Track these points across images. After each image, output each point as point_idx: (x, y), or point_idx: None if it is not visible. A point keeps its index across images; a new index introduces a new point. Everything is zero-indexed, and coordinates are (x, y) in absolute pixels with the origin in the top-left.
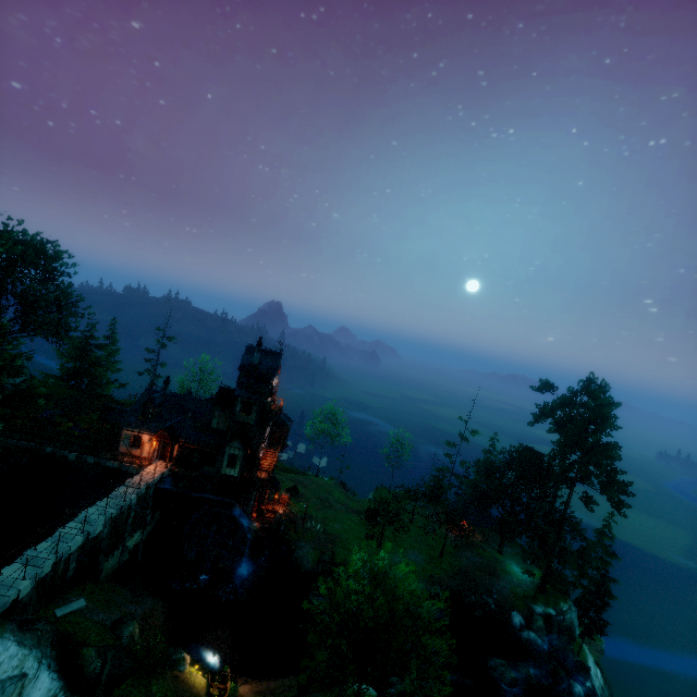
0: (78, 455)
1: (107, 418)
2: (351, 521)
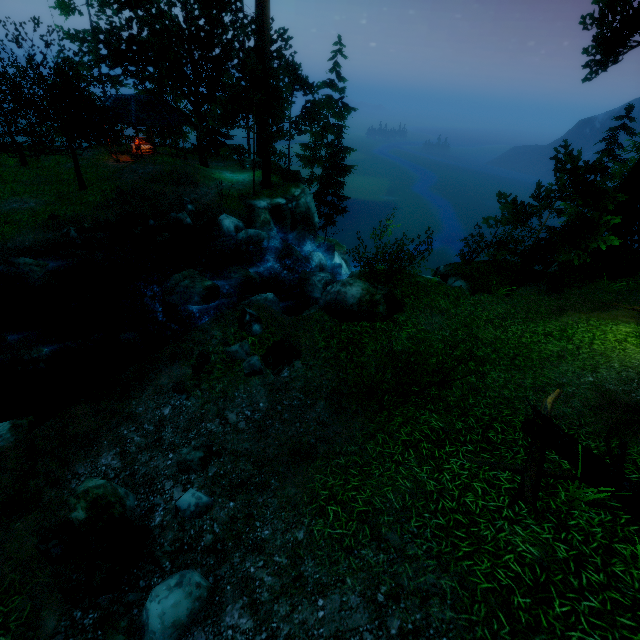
0: None
1: None
2: None
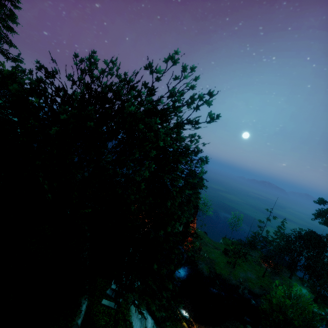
0: None
1: None
2: (217, 253)
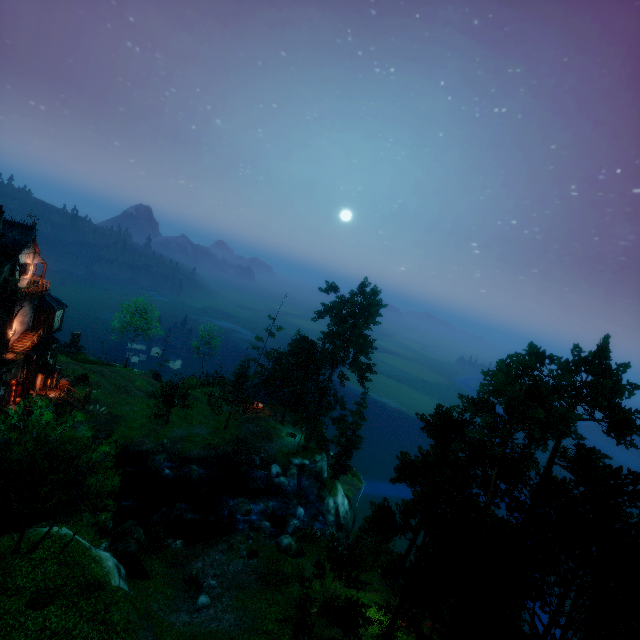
0: None
1: None
2: (145, 404)
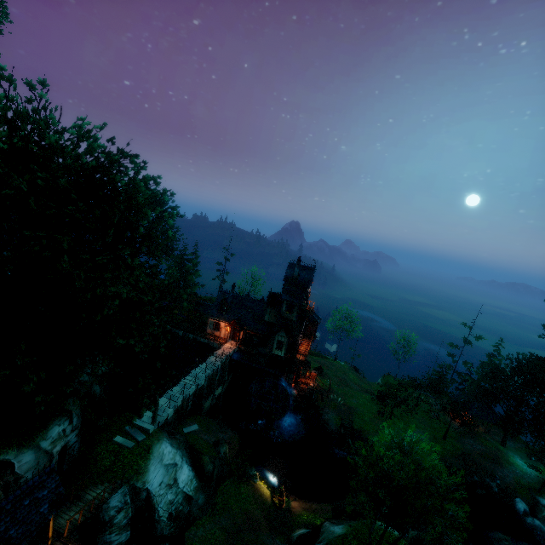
0: (184, 333)
1: (198, 310)
2: (364, 398)
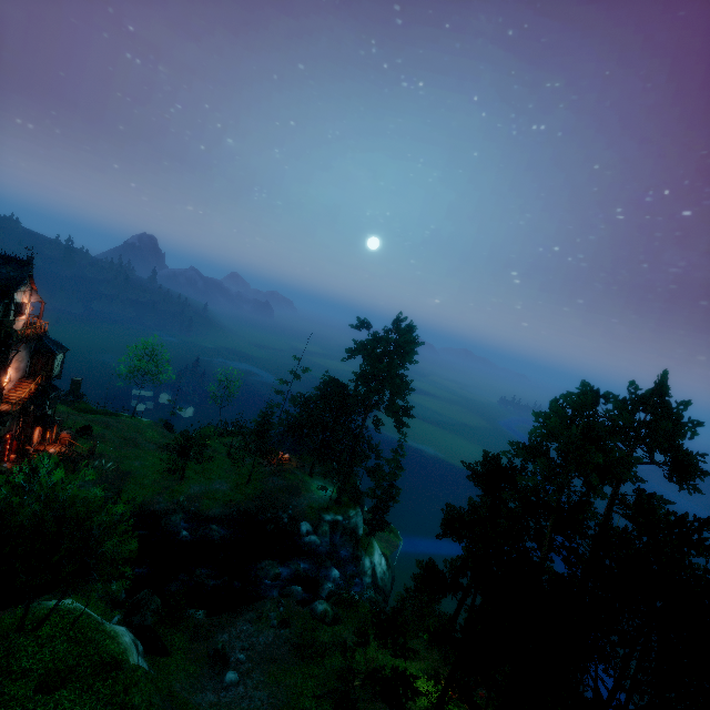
0: None
1: None
2: (157, 458)
